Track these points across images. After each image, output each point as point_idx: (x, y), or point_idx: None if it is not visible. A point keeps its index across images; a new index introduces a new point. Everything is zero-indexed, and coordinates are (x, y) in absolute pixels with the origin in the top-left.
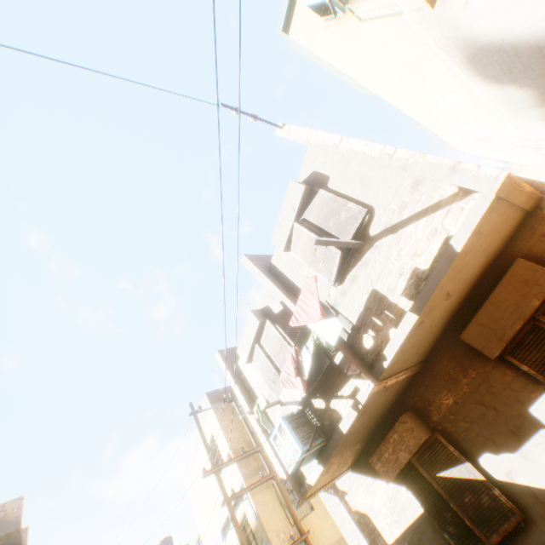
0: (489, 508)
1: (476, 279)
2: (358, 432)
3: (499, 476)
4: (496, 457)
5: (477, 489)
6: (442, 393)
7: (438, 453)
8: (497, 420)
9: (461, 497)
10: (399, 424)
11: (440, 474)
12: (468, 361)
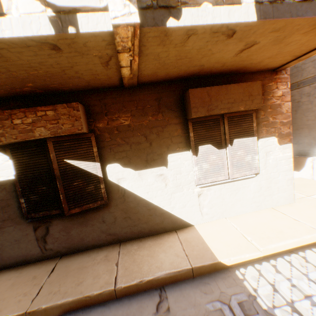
0: (88, 194)
1: (229, 71)
2: (6, 72)
3: (112, 179)
4: (122, 169)
5: (91, 181)
6: (126, 114)
7: (81, 147)
8: (146, 150)
9: (73, 182)
10: (67, 107)
11: (69, 161)
12: (166, 110)
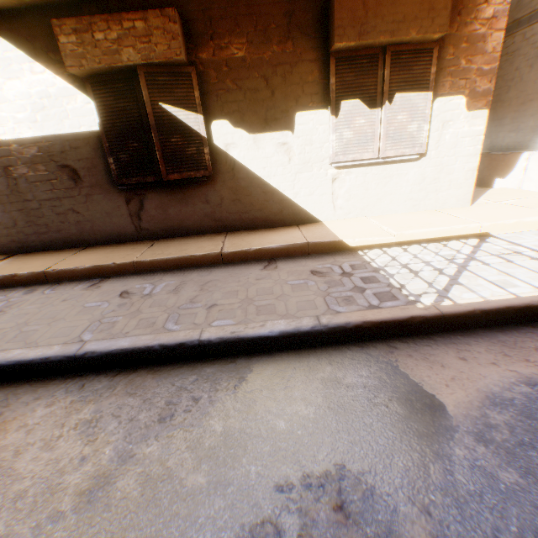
0: (189, 158)
1: None
2: None
3: (219, 143)
4: (232, 129)
5: (192, 140)
6: (240, 41)
7: (179, 88)
8: (266, 104)
9: (170, 137)
10: (161, 18)
11: (164, 107)
12: (299, 36)
